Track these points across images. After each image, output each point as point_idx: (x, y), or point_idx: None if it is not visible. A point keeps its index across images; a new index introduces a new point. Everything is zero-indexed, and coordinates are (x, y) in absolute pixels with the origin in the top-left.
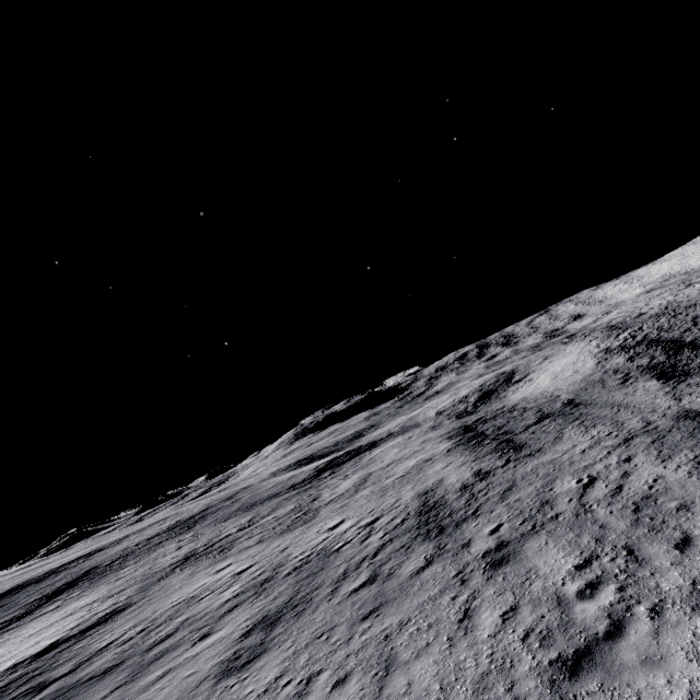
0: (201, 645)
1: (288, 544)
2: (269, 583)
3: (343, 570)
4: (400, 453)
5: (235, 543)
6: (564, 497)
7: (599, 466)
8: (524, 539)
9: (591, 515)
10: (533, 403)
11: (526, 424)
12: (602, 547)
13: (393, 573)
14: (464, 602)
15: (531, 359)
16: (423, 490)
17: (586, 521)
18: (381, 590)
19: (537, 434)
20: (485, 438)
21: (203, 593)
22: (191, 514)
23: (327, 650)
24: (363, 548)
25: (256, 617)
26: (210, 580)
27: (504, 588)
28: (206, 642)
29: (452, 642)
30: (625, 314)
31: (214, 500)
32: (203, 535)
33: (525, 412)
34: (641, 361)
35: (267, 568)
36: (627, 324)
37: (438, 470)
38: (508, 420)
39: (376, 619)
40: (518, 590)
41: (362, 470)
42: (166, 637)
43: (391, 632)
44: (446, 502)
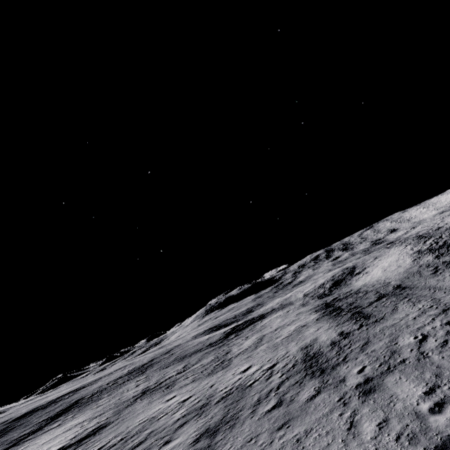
0: (166, 448)
1: (214, 382)
2: (206, 407)
3: (257, 398)
4: (283, 321)
5: (176, 382)
6: (407, 348)
7: (428, 327)
8: (383, 376)
9: (428, 359)
10: (371, 287)
11: (369, 301)
12: (440, 380)
13: (293, 399)
14: (348, 417)
15: (365, 258)
16: (304, 345)
17: (426, 363)
18: (287, 410)
19: (379, 308)
20: (341, 310)
21: (160, 414)
22: (142, 363)
23: (257, 449)
24: (268, 384)
25: (201, 429)
26: (163, 406)
27: (376, 408)
28: (168, 446)
29: (345, 442)
30: (427, 228)
31: (157, 354)
32: (153, 377)
33: (367, 294)
34: (445, 258)
35: (202, 397)
36: (430, 234)
37: (312, 332)
38: (356, 299)
39: (288, 429)
40: (386, 408)
41: (258, 333)
42: (139, 443)
43: (300, 437)
44: (322, 353)
